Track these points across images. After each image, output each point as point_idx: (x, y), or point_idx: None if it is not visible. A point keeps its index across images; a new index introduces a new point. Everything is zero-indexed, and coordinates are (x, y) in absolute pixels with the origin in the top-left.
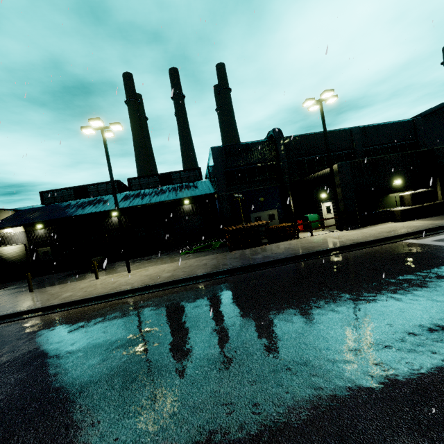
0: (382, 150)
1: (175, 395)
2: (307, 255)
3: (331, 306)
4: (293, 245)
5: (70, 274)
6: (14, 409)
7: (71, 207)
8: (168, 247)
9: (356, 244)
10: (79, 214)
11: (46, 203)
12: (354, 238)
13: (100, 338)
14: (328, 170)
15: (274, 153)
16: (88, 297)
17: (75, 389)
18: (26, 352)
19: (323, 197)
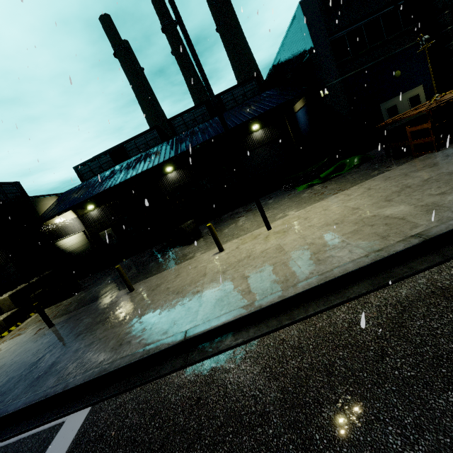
0: None
1: None
2: None
3: None
4: None
5: (154, 253)
6: None
7: (118, 172)
8: None
9: None
10: (133, 174)
11: (85, 180)
12: None
13: None
14: None
15: None
16: (291, 293)
17: None
18: None
19: None
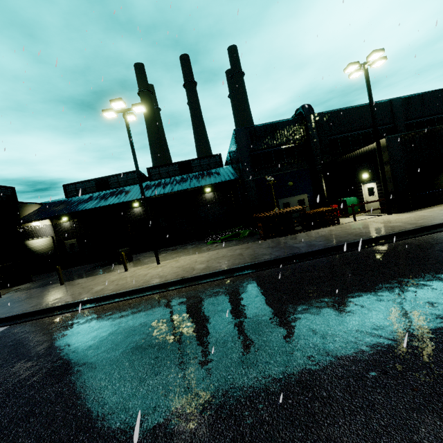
0: (427, 123)
1: (274, 441)
2: (362, 242)
3: (439, 307)
4: (338, 232)
5: (97, 266)
6: (57, 442)
7: (94, 199)
8: (192, 237)
9: (422, 228)
10: (102, 205)
11: (69, 196)
12: (413, 221)
13: (145, 342)
14: (372, 146)
15: (303, 133)
16: (121, 291)
17: (130, 416)
18: (64, 356)
19: (364, 177)
